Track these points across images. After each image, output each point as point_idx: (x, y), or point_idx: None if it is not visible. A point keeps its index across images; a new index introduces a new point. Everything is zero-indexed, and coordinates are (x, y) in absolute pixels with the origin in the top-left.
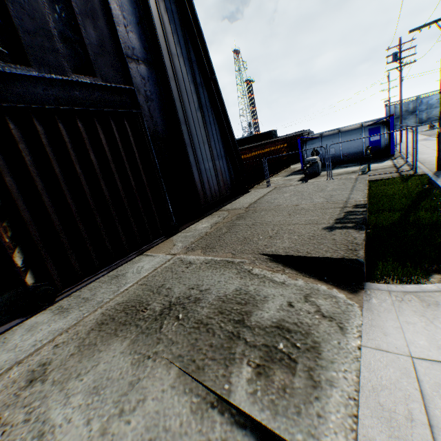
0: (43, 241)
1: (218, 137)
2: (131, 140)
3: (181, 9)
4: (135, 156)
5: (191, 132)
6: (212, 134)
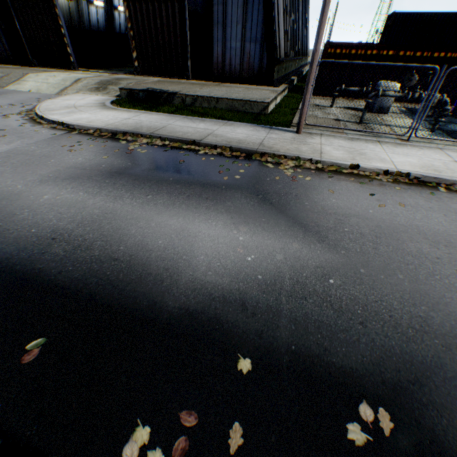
0: (140, 53)
1: (260, 20)
2: (176, 16)
3: None
4: (177, 25)
5: (226, 12)
6: (252, 16)
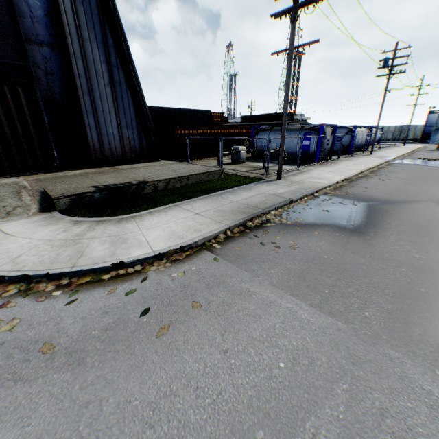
0: None
1: (131, 110)
2: (23, 102)
3: (100, 2)
4: (26, 112)
5: (95, 103)
6: (123, 107)
